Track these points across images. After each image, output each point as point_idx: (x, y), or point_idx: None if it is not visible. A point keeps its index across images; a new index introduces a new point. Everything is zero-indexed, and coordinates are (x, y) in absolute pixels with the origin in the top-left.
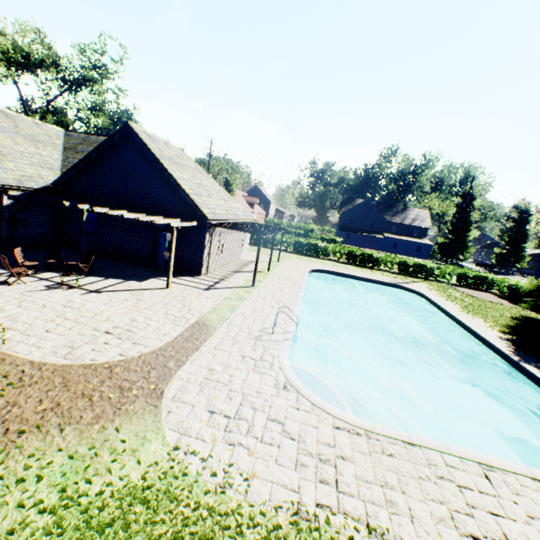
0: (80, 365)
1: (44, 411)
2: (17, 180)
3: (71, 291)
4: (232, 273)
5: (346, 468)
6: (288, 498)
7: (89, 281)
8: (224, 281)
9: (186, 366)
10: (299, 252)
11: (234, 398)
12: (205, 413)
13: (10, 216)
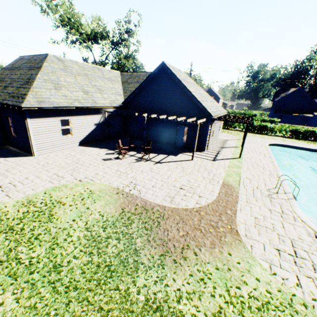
0: (181, 209)
1: (183, 236)
2: (109, 103)
3: (147, 162)
4: (220, 149)
5: None
6: None
7: (151, 156)
8: (219, 154)
9: (238, 214)
10: (252, 131)
11: (286, 241)
12: (273, 249)
13: (107, 122)
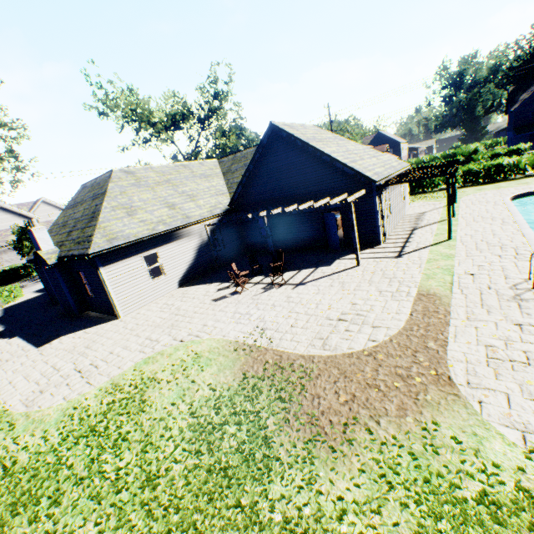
0: (342, 355)
1: (346, 402)
2: (209, 212)
3: (282, 288)
4: (411, 232)
5: None
6: None
7: (288, 276)
8: (409, 243)
9: (451, 345)
10: (474, 183)
11: None
12: (530, 402)
13: (213, 241)
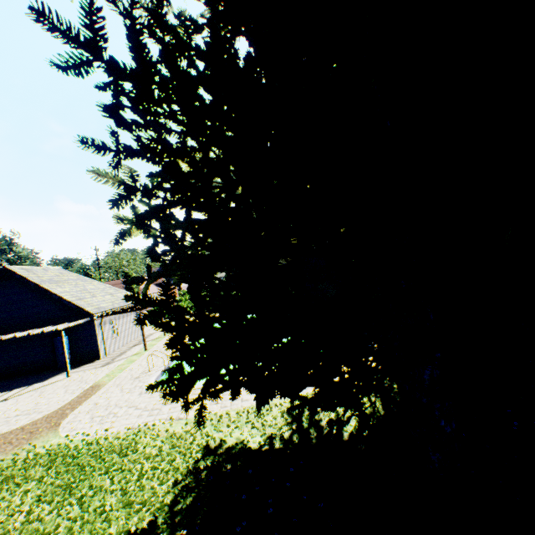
0: None
1: None
2: None
3: None
4: (131, 348)
5: (166, 407)
6: (128, 427)
7: None
8: (121, 355)
9: (79, 408)
10: None
11: (110, 408)
12: (88, 420)
13: None
